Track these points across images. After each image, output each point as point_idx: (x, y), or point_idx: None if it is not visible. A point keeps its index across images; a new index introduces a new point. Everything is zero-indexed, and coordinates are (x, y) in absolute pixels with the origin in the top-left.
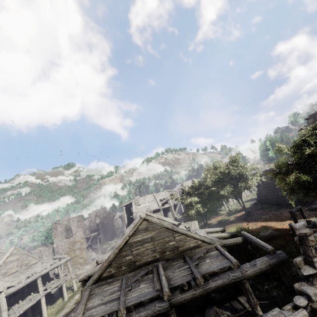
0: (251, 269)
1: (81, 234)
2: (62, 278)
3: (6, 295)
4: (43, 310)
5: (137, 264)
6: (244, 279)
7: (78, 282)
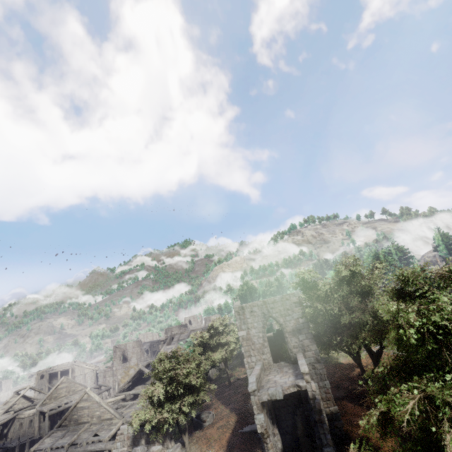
0: (110, 445)
1: (135, 360)
2: None
3: (49, 415)
4: None
5: (79, 421)
6: (105, 450)
7: None
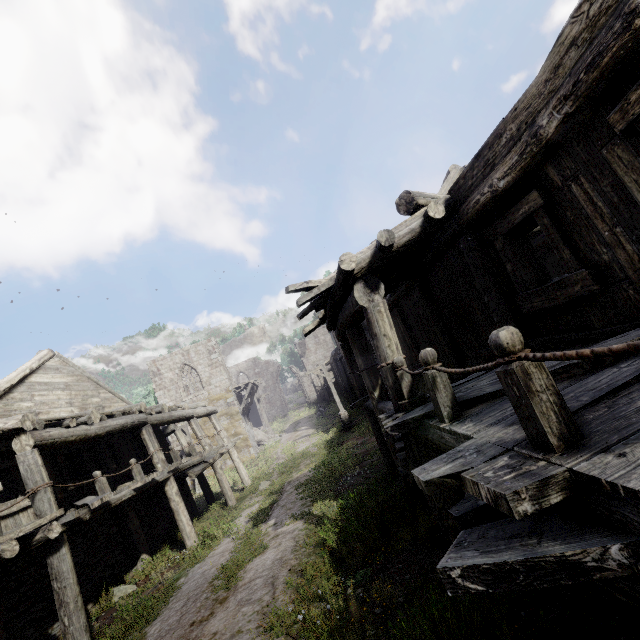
0: None
1: (223, 380)
2: (209, 448)
3: (39, 445)
4: (179, 516)
5: None
6: None
7: (350, 259)
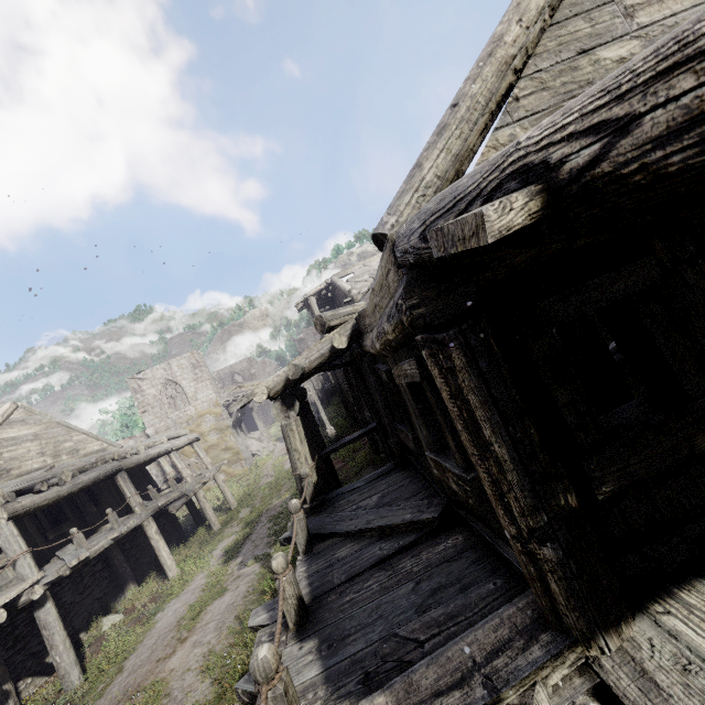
0: None
1: (210, 395)
2: (191, 478)
3: (13, 516)
4: (160, 552)
5: None
6: None
7: (262, 392)
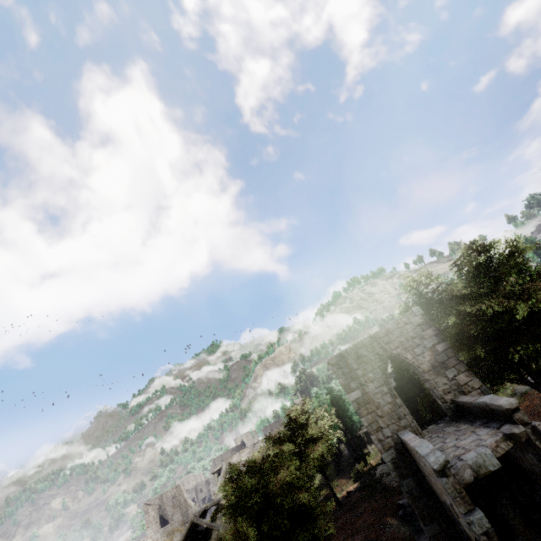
0: None
1: (179, 517)
2: None
3: None
4: None
5: None
6: None
7: None
